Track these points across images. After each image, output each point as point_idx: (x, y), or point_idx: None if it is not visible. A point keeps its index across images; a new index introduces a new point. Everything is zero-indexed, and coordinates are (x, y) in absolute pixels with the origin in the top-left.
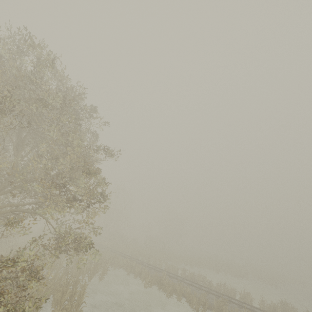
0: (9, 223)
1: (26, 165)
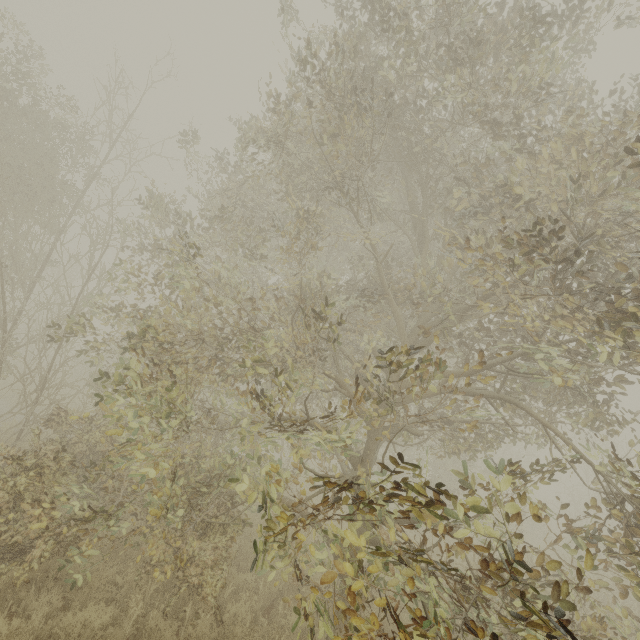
0: (463, 448)
1: (447, 282)
